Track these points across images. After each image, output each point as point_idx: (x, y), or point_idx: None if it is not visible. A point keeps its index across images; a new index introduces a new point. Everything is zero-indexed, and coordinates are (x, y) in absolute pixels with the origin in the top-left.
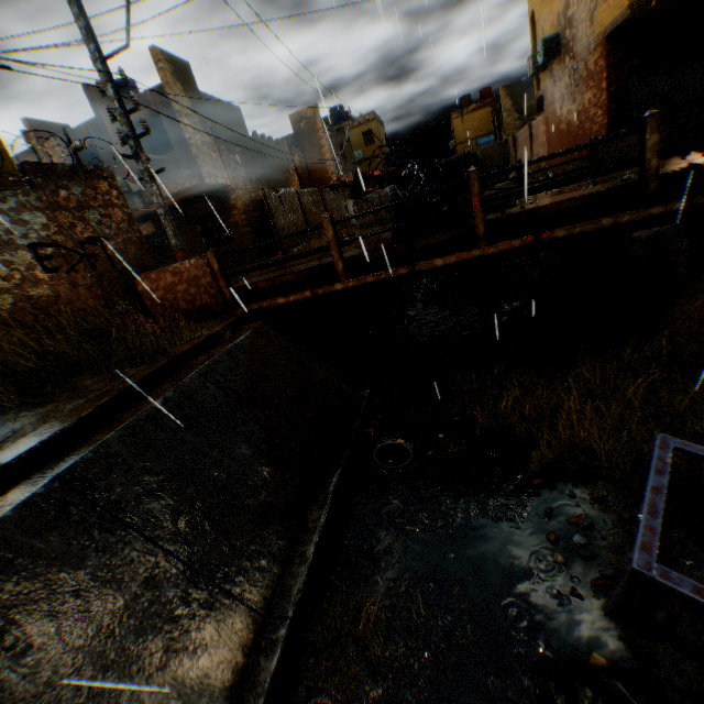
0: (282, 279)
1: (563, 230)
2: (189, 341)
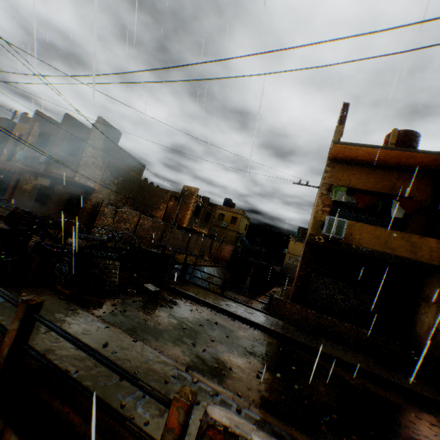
0: None
1: None
2: None
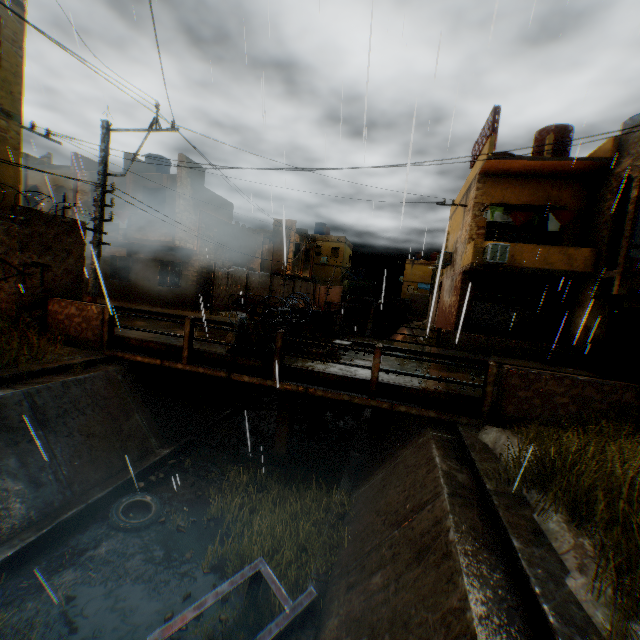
0: (148, 344)
1: (322, 392)
2: (48, 363)
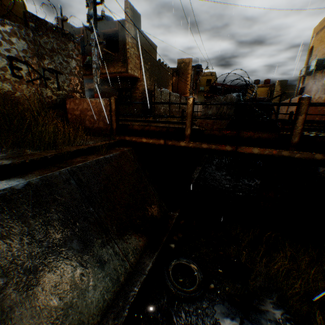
0: (149, 128)
1: None
2: (78, 145)
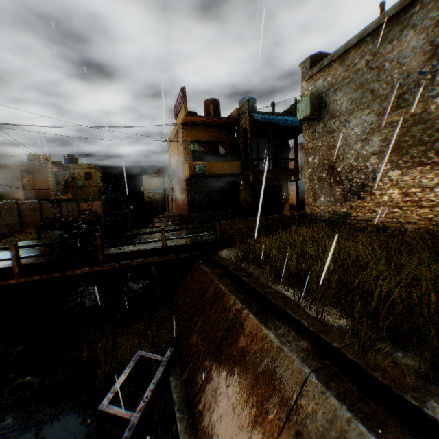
0: None
1: (136, 262)
2: None
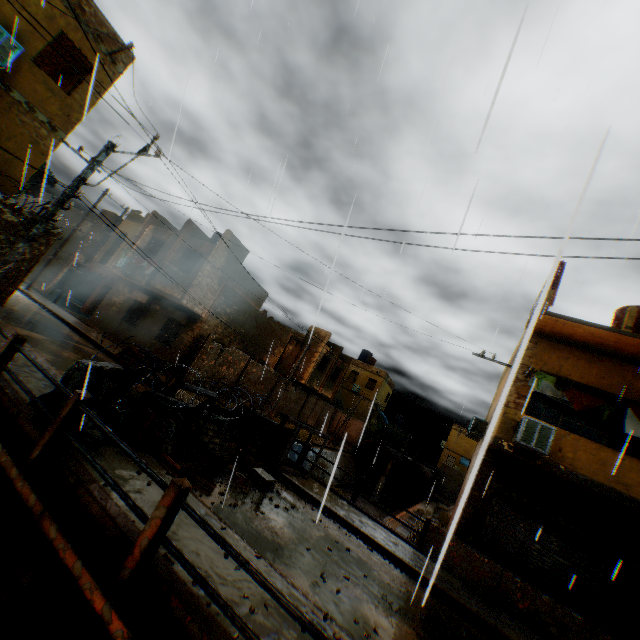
0: None
1: (59, 531)
2: None
